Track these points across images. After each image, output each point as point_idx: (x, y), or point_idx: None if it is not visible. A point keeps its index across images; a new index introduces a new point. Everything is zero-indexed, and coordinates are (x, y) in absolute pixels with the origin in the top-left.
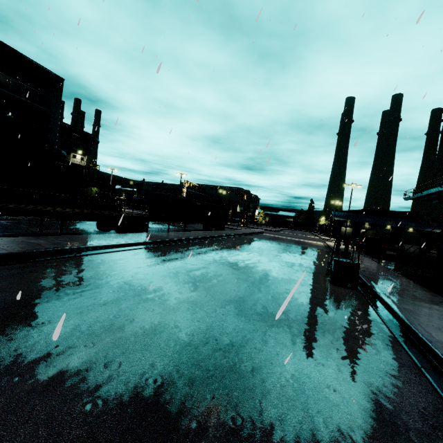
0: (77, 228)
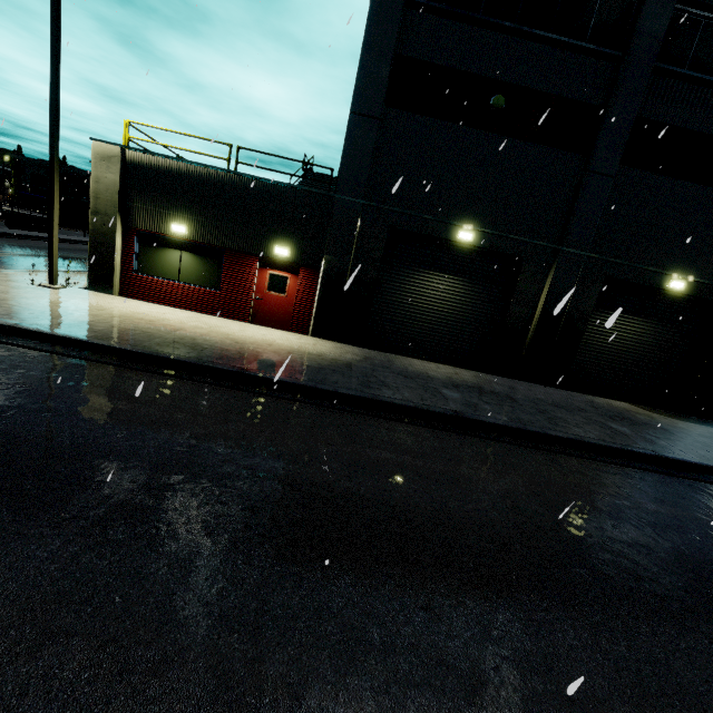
0: None
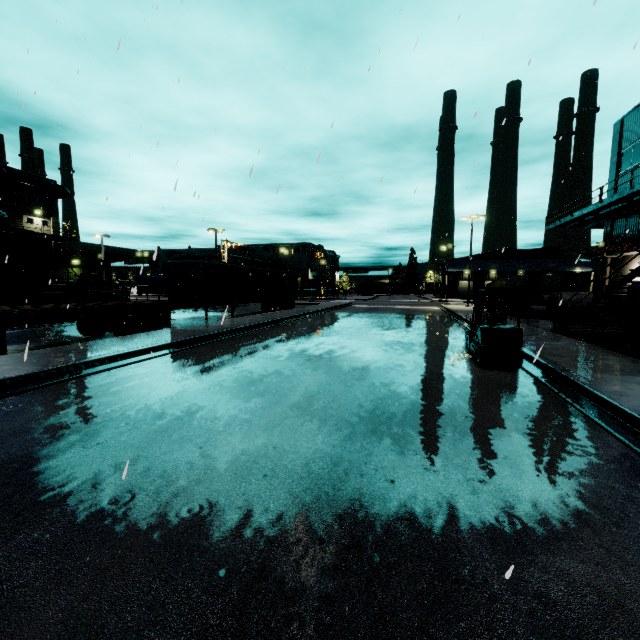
0: (44, 338)
